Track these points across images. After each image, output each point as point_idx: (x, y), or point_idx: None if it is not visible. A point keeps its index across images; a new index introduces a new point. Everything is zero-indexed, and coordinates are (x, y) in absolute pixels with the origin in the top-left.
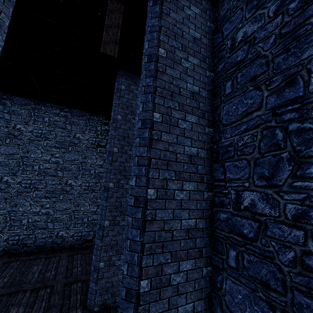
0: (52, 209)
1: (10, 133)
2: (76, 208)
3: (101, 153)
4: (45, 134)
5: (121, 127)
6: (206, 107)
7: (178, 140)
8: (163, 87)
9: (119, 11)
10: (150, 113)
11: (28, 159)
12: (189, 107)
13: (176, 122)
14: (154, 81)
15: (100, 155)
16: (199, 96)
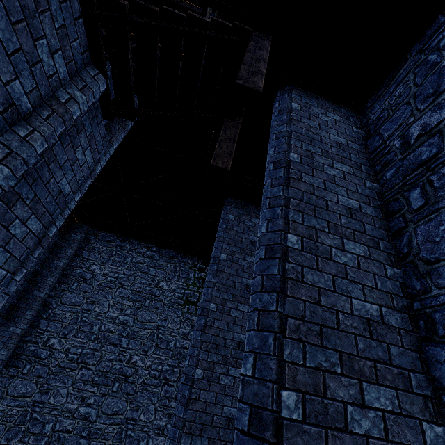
0: (96, 408)
1: (81, 275)
2: (132, 414)
3: (189, 313)
4: (121, 279)
5: (224, 271)
6: (378, 232)
7: (336, 284)
8: (299, 199)
9: (236, 126)
10: (281, 235)
11: (90, 313)
12: (347, 229)
13: (327, 251)
14: (285, 191)
15: (186, 317)
16: (362, 214)
